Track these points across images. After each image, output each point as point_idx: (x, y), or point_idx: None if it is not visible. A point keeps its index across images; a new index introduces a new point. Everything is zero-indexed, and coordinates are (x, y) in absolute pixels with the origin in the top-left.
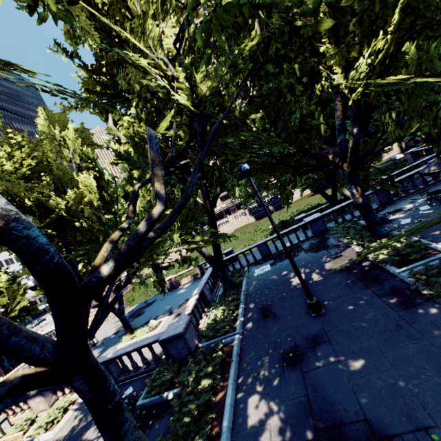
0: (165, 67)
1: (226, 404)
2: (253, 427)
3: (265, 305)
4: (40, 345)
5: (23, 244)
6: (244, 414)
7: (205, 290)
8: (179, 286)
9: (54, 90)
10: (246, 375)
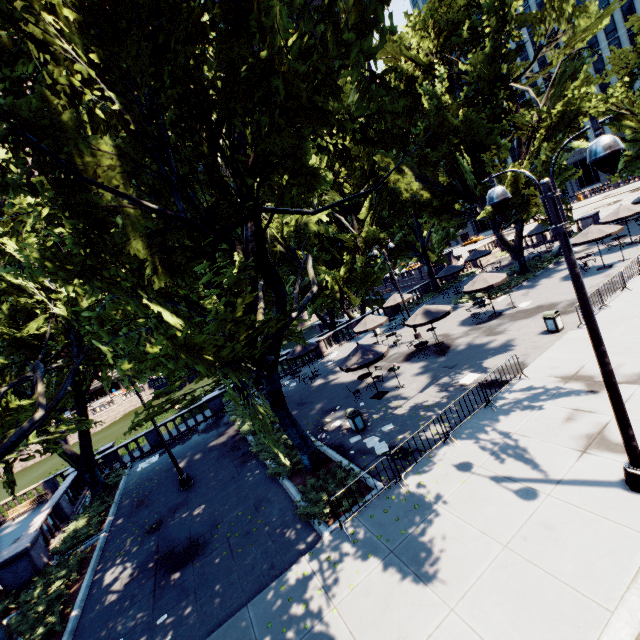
0: None
1: (82, 587)
2: (107, 587)
3: (142, 497)
4: None
5: None
6: (100, 584)
7: (63, 501)
8: (3, 524)
9: None
10: (107, 560)
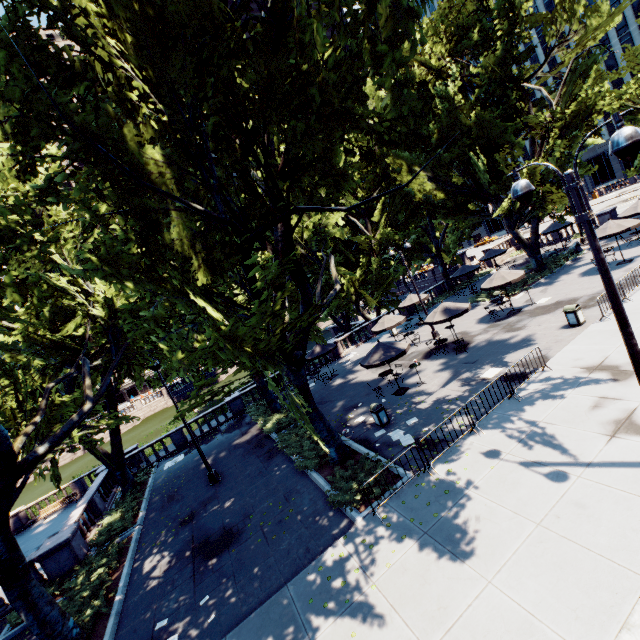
0: (82, 281)
1: (123, 574)
2: (147, 573)
3: (172, 492)
4: None
5: None
6: (140, 572)
7: (96, 498)
8: (35, 523)
9: None
10: (144, 550)
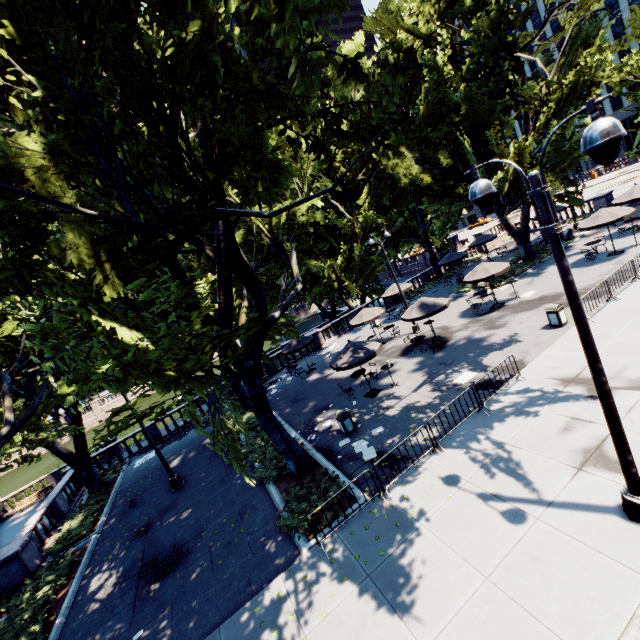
0: None
1: (68, 593)
2: (92, 594)
3: (135, 496)
4: None
5: None
6: (86, 591)
7: (59, 500)
8: (11, 516)
9: None
10: (96, 564)
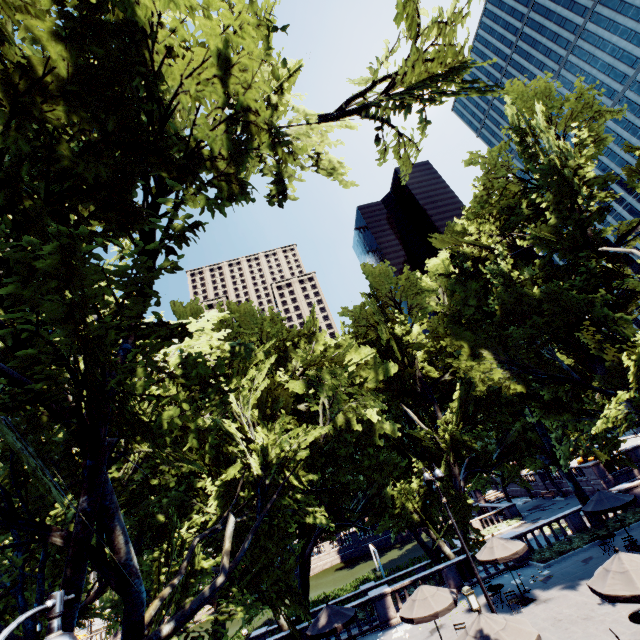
0: None
1: None
2: None
3: None
4: None
5: None
6: None
7: None
8: None
9: None
10: None
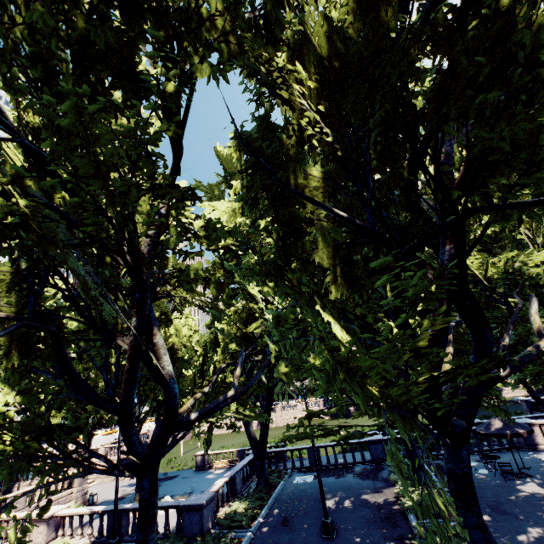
0: None
1: None
2: None
3: (288, 515)
4: (142, 447)
5: (171, 390)
6: None
7: (238, 476)
8: (210, 469)
9: (204, 304)
10: None
